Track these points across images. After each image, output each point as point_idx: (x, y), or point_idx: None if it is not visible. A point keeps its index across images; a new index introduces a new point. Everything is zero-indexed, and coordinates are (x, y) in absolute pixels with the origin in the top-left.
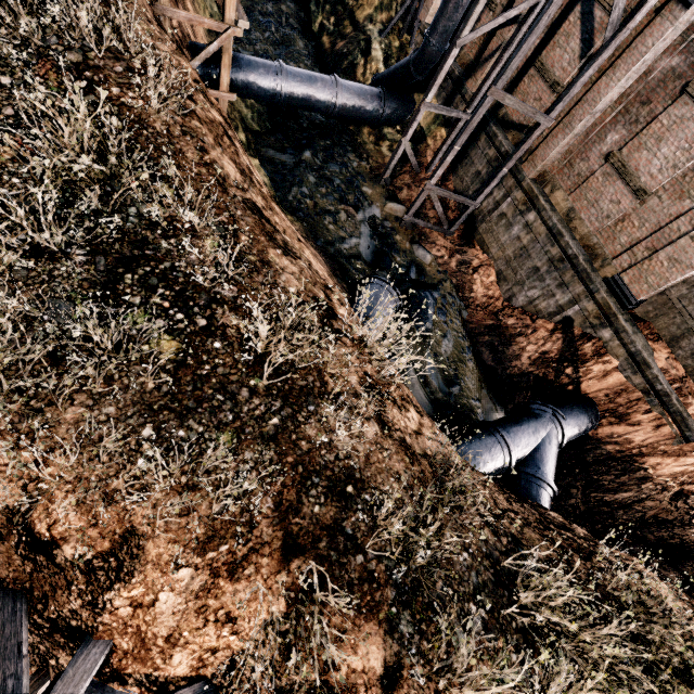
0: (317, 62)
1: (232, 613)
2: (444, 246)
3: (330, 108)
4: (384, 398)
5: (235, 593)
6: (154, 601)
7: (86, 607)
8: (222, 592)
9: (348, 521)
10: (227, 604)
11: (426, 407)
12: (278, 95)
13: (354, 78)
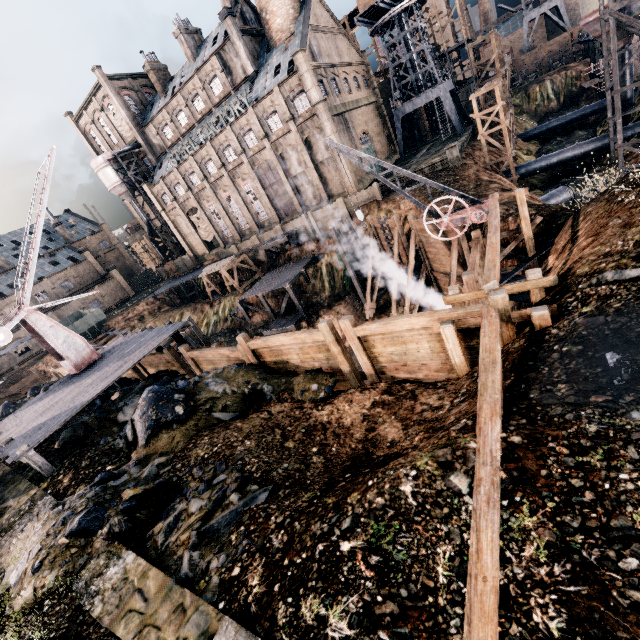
0: None
1: None
2: None
3: (575, 156)
4: None
5: None
6: None
7: None
8: None
9: None
10: None
11: None
12: (543, 167)
13: None
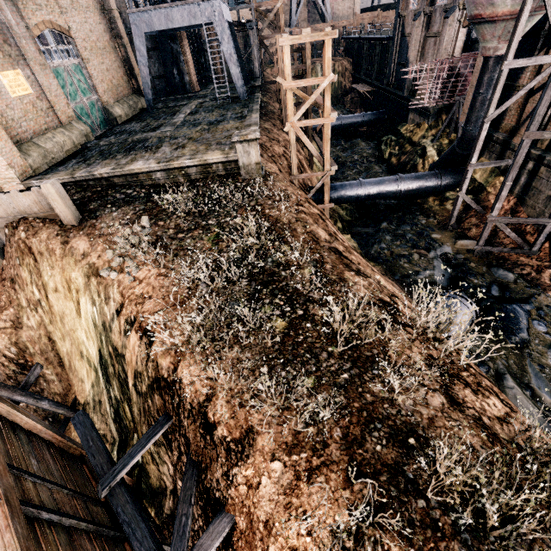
0: (388, 173)
1: (307, 511)
2: (528, 265)
3: (397, 193)
4: (452, 378)
5: (310, 495)
6: (259, 483)
7: (223, 477)
8: (301, 493)
9: (409, 466)
10: (304, 503)
11: (541, 423)
12: (360, 197)
13: (416, 172)
